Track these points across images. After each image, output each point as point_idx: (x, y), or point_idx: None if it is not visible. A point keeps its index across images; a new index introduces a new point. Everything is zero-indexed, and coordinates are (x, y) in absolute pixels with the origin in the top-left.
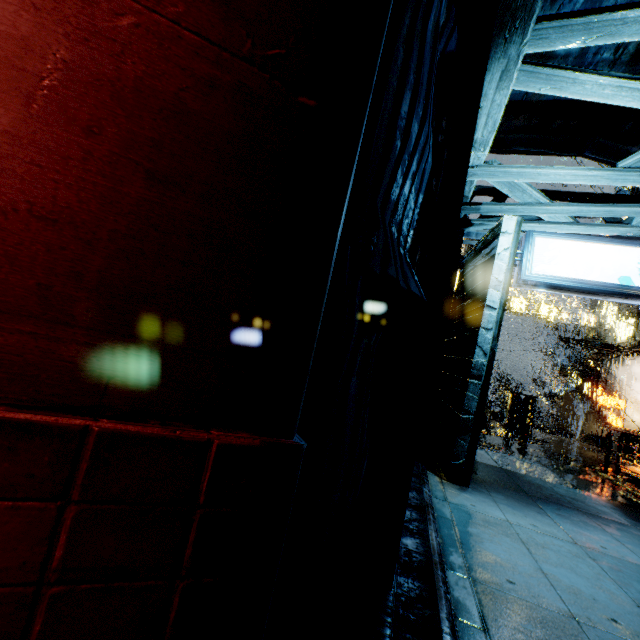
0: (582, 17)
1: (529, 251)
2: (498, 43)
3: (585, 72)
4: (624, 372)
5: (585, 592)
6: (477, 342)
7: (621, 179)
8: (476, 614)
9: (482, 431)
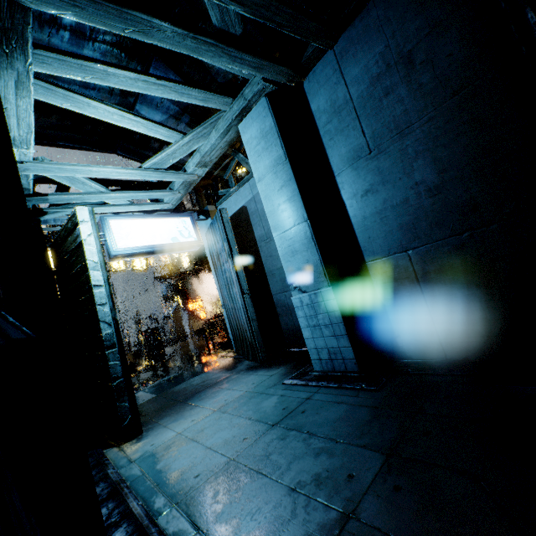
0: (75, 58)
1: (109, 232)
2: None
3: (95, 100)
4: (195, 285)
5: (230, 437)
6: (99, 318)
7: (148, 176)
8: (189, 526)
9: (133, 375)
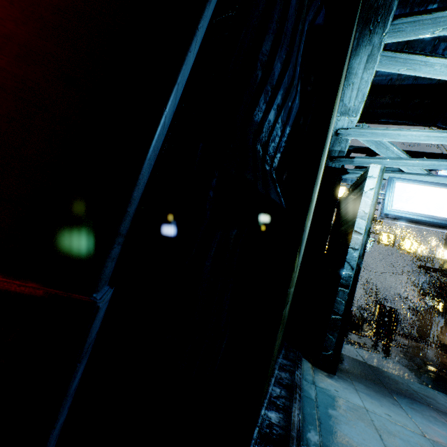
0: (431, 13)
1: (390, 192)
2: (364, 34)
3: (434, 56)
4: None
5: None
6: (346, 258)
7: None
8: None
9: (354, 332)
